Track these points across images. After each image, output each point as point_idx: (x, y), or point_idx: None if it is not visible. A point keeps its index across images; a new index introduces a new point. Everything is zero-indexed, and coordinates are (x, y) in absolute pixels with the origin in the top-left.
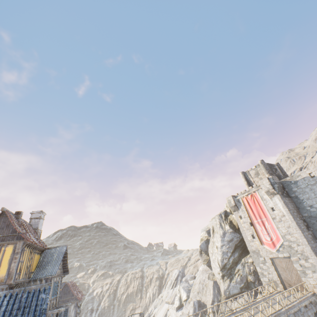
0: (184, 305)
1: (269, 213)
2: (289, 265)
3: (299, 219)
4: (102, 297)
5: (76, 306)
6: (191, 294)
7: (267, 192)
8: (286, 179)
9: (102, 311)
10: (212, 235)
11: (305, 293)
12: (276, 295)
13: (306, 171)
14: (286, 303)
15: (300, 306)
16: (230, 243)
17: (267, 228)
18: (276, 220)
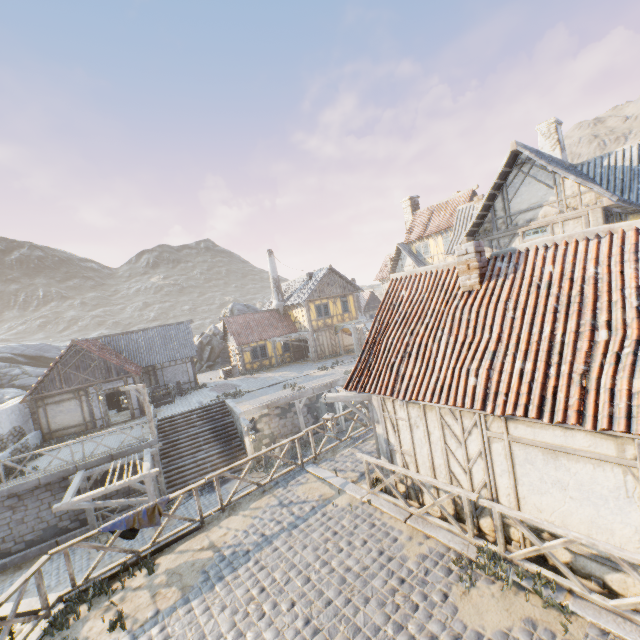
0: None
1: None
2: None
3: None
4: None
5: None
6: None
7: None
8: None
9: None
10: None
11: None
12: None
13: None
14: None
15: None
16: None
17: None
18: None
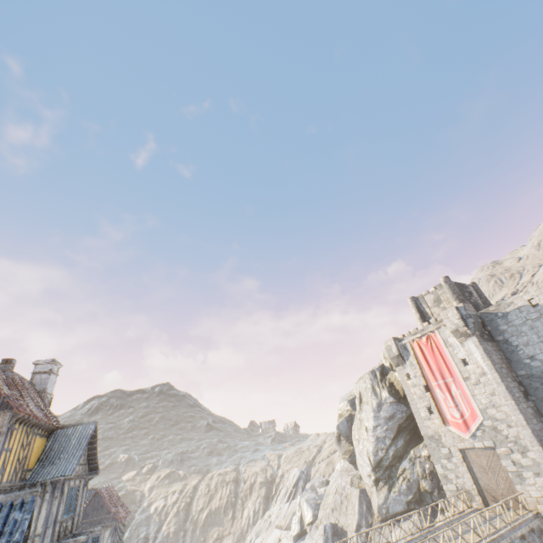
0: (309, 533)
1: (459, 370)
2: (492, 463)
3: (511, 380)
4: (165, 517)
5: (114, 533)
6: (320, 513)
7: (455, 333)
8: (488, 309)
9: (163, 542)
10: (358, 408)
11: (522, 513)
12: (469, 517)
13: (524, 296)
14: (487, 531)
15: (513, 537)
16: (389, 423)
17: (454, 396)
18: (470, 381)
